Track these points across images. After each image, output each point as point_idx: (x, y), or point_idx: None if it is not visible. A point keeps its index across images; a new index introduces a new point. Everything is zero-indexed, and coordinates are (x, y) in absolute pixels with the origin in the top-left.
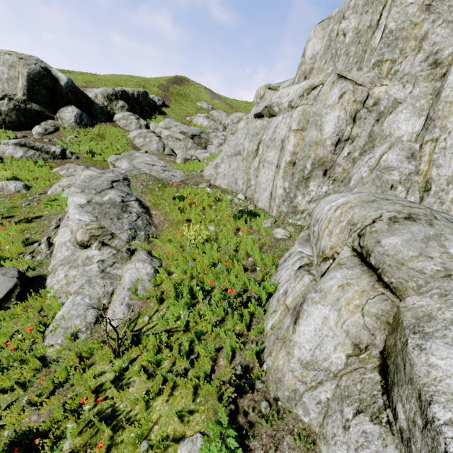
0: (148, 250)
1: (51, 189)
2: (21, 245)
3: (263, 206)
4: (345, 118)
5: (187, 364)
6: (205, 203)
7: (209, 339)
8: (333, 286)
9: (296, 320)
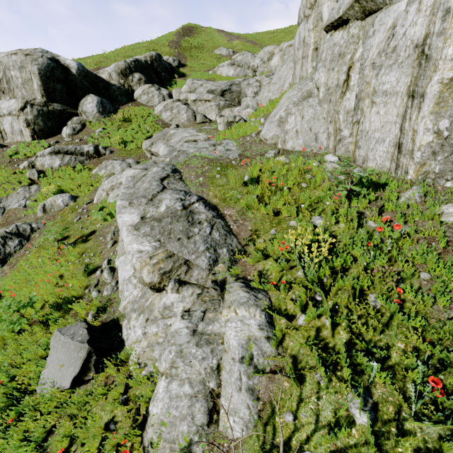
0: (242, 277)
1: (96, 196)
2: (84, 277)
3: (378, 166)
4: None
5: None
6: (291, 182)
7: None
8: None
9: None
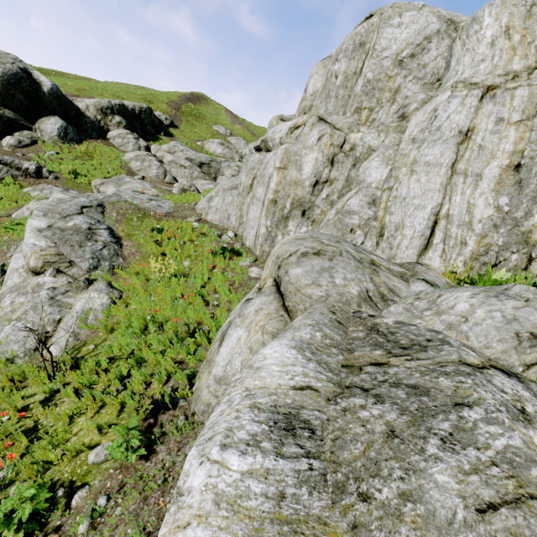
0: (110, 282)
1: (16, 211)
2: None
3: (250, 245)
4: (322, 160)
5: (120, 386)
6: (186, 237)
7: (150, 366)
8: (252, 311)
9: (221, 343)
